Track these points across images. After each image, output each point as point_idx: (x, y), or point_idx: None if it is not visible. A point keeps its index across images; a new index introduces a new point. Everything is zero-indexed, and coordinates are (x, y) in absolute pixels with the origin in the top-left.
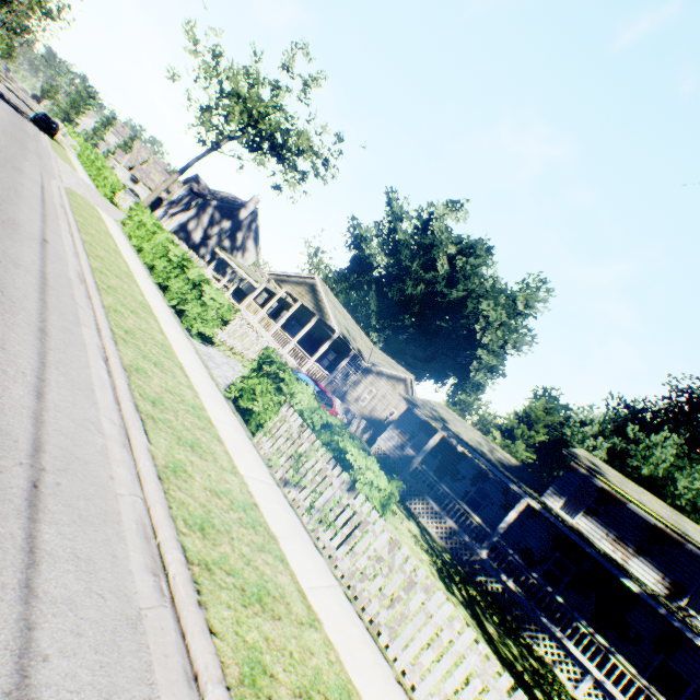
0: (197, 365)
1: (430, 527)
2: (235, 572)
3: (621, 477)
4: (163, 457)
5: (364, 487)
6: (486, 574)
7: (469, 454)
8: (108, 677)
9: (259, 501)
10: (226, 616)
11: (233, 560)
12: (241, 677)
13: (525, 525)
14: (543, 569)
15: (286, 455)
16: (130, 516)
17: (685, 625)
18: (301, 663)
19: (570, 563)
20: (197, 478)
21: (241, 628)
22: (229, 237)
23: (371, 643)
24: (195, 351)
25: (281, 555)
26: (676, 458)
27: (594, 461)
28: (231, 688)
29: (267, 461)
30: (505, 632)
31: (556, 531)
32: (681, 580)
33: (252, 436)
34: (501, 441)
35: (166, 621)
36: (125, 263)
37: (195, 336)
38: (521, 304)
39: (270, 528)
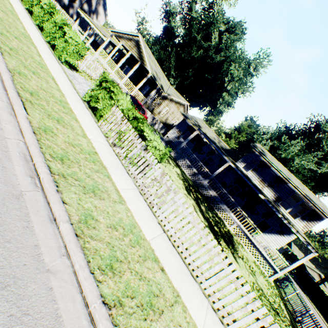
0: (64, 80)
1: (185, 171)
2: (80, 180)
3: (272, 157)
4: (37, 123)
5: (152, 149)
6: (206, 190)
7: (208, 143)
8: (0, 218)
9: (98, 151)
10: (73, 197)
11: (80, 175)
12: (79, 220)
13: (226, 173)
14: (229, 189)
15: (114, 132)
16: (15, 150)
17: (277, 210)
18: (112, 216)
19: (240, 188)
20: (60, 136)
21: (81, 202)
22: (86, 2)
23: (149, 210)
24: (63, 72)
25: (108, 175)
26: (298, 151)
27: (263, 149)
28: (73, 224)
29: (105, 134)
30: (208, 209)
31: (238, 176)
32: (281, 196)
33: (97, 122)
34: (224, 139)
35: (38, 197)
36: (10, 4)
37: (64, 63)
38: (252, 68)
39: (103, 164)
